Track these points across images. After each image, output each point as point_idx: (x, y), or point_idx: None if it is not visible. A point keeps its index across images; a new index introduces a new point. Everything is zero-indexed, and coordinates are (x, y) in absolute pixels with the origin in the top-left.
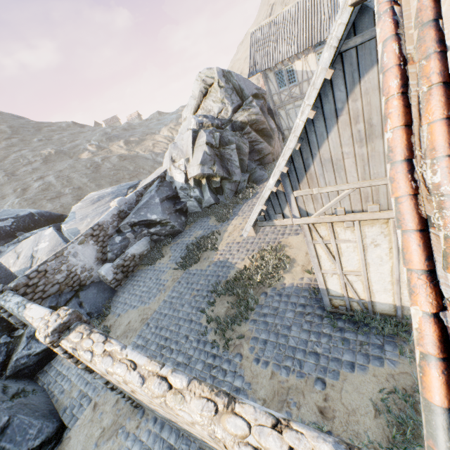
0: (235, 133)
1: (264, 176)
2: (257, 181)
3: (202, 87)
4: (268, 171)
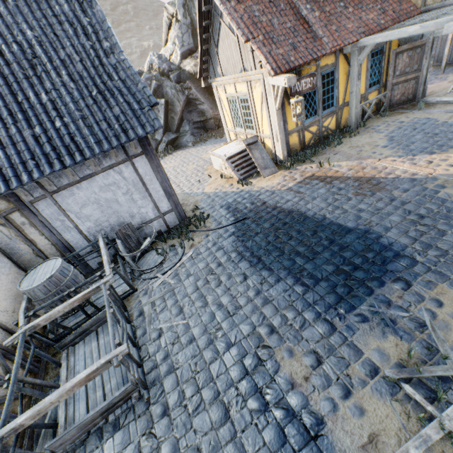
0: (175, 85)
1: (190, 143)
2: (182, 146)
3: (166, 17)
4: (196, 139)
